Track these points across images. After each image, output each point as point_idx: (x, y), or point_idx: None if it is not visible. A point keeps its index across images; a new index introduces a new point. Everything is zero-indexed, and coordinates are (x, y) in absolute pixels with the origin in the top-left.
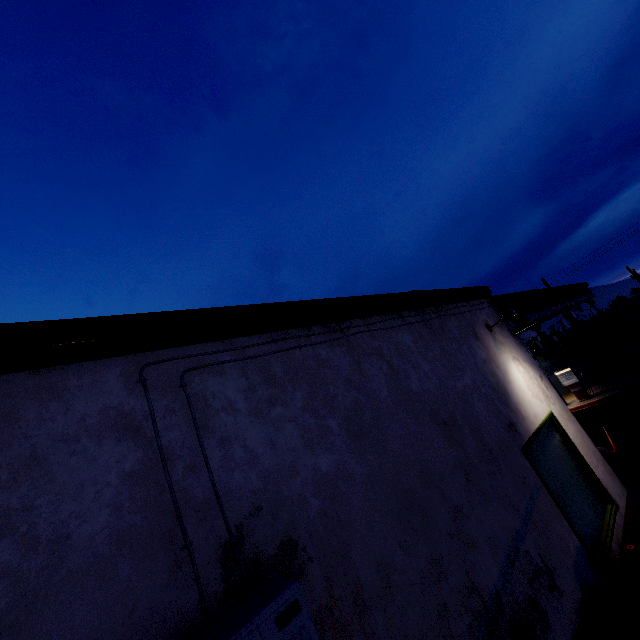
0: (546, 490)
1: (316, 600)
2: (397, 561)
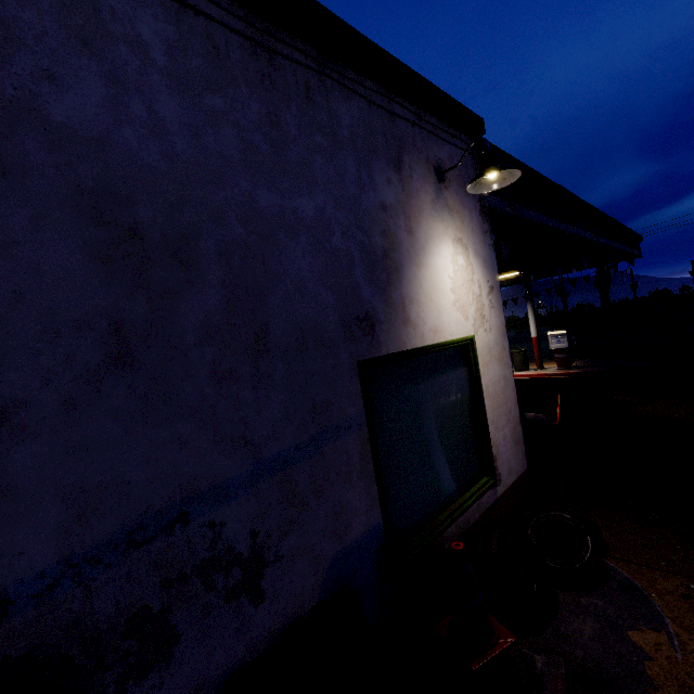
0: (368, 435)
1: None
2: None
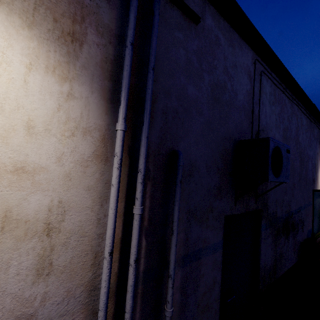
0: (312, 207)
1: None
2: None
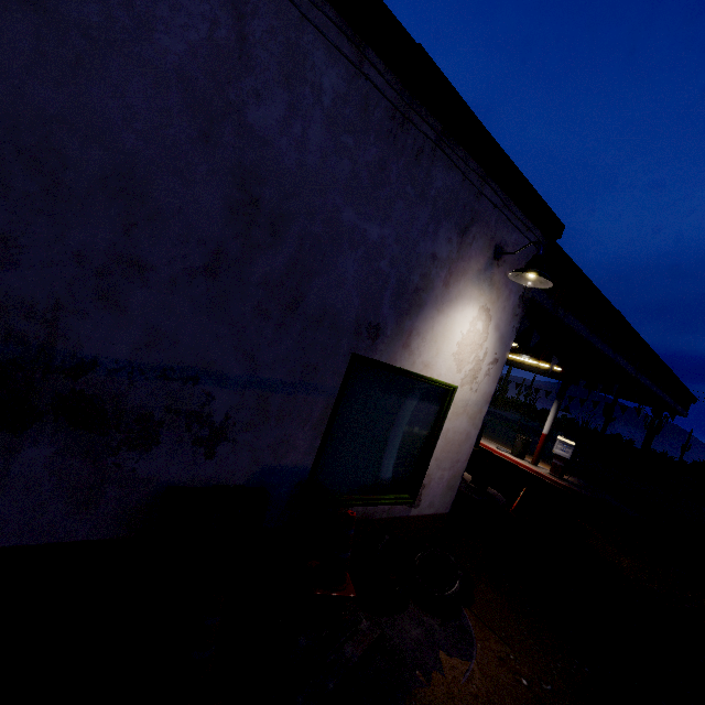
0: (333, 405)
1: None
2: None
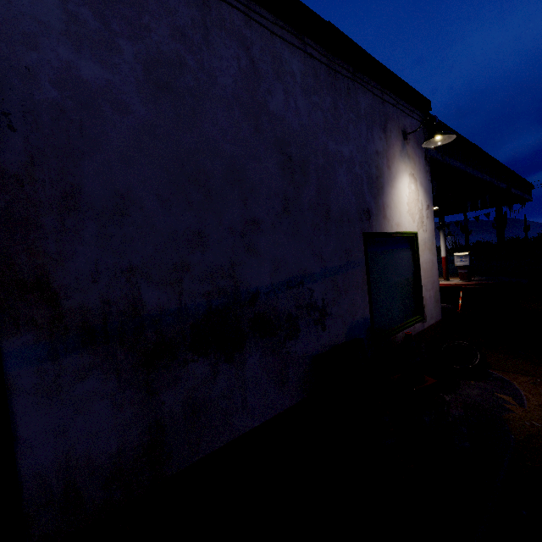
0: (366, 271)
1: (1, 163)
2: (147, 206)
